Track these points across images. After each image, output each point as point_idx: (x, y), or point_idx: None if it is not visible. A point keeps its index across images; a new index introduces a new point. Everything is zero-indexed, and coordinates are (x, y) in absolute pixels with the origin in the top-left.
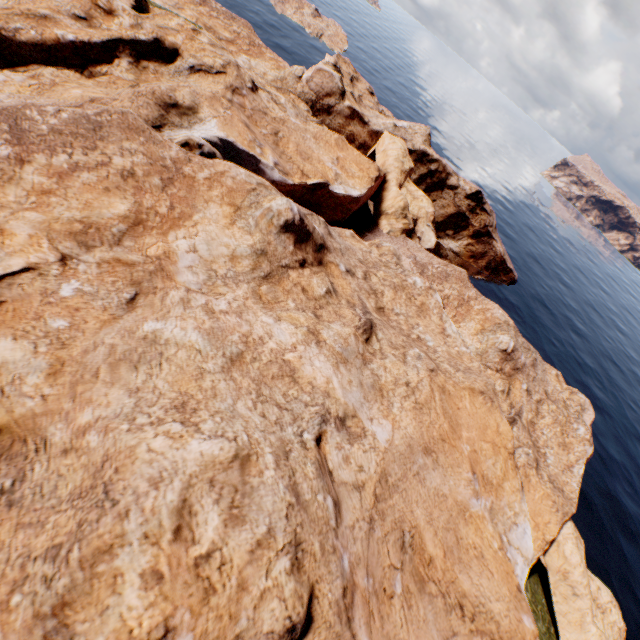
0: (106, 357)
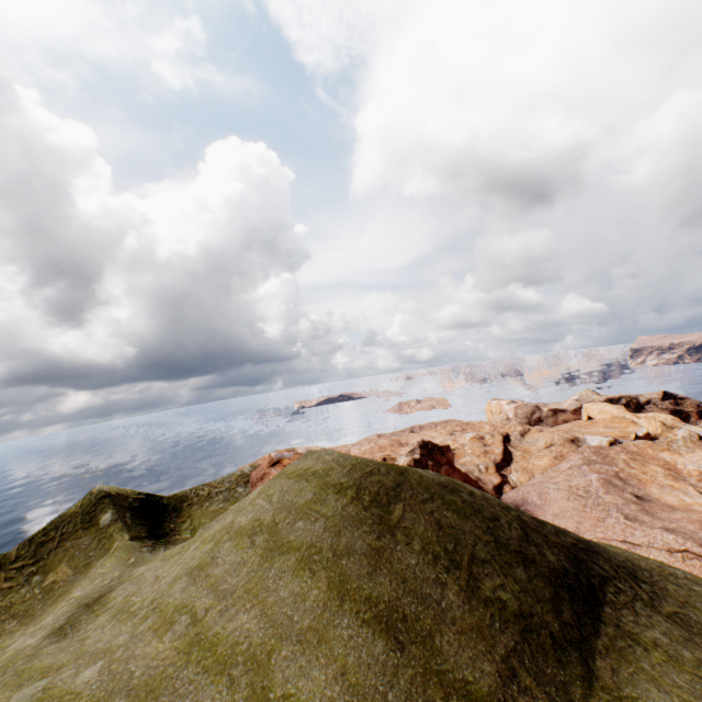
0: None
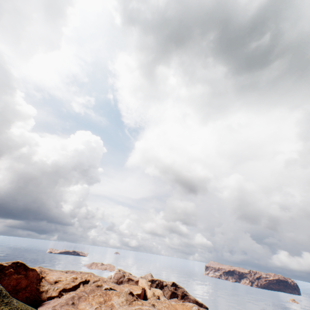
0: None
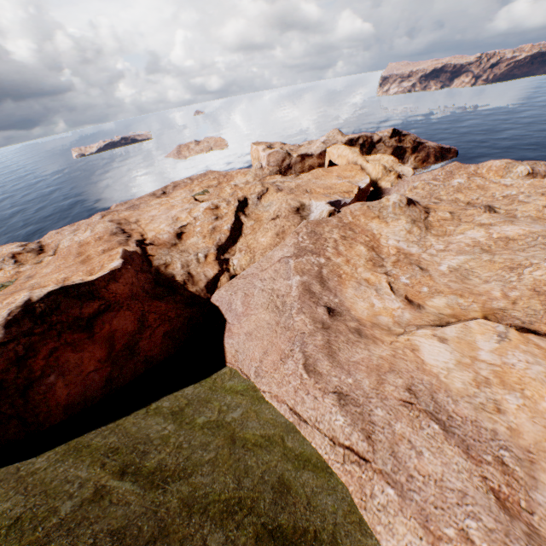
0: (456, 284)
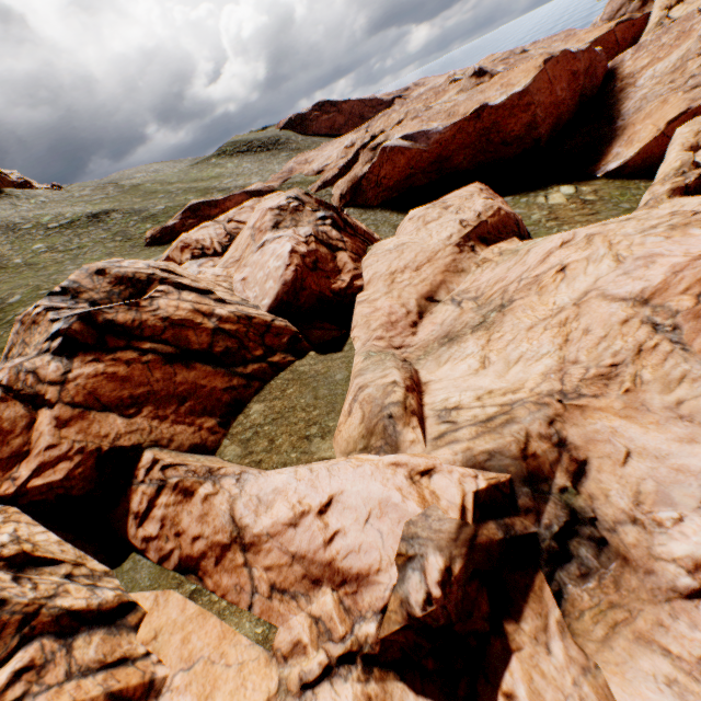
0: None
